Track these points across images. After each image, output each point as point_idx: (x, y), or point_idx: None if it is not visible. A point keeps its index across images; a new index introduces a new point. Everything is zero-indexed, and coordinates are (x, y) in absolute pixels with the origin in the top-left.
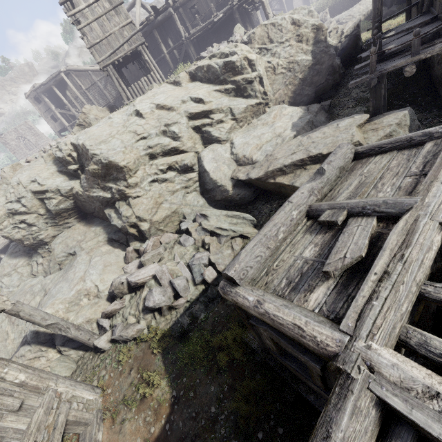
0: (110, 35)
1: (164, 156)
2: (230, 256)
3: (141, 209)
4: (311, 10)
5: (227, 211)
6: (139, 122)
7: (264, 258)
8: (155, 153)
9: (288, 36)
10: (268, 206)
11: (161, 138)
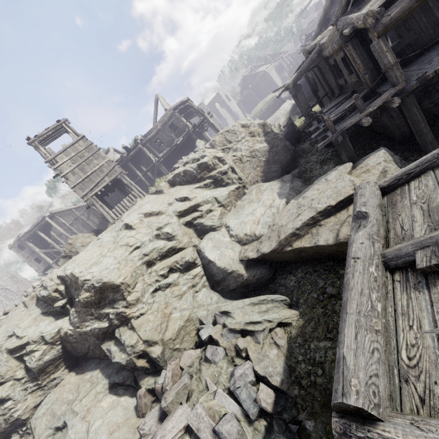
0: (91, 174)
1: (162, 259)
2: (279, 358)
3: (148, 329)
4: (248, 119)
5: (250, 299)
6: (129, 234)
7: (383, 351)
8: (152, 259)
9: (242, 135)
10: (292, 277)
11: (155, 242)
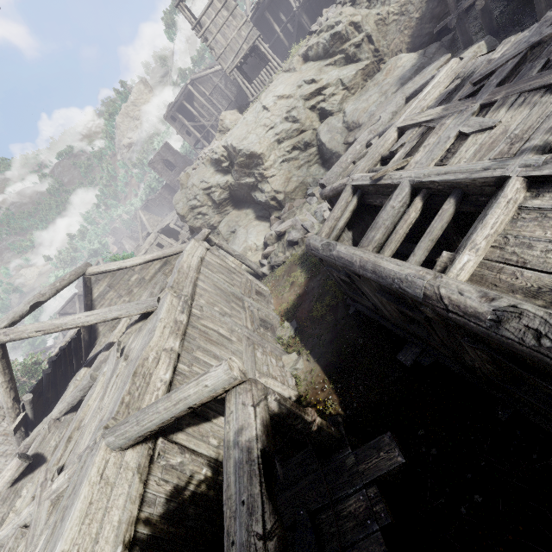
0: (231, 41)
1: (288, 139)
2: None
3: (276, 185)
4: None
5: None
6: (266, 116)
7: (339, 173)
8: (281, 138)
9: None
10: None
11: (284, 124)
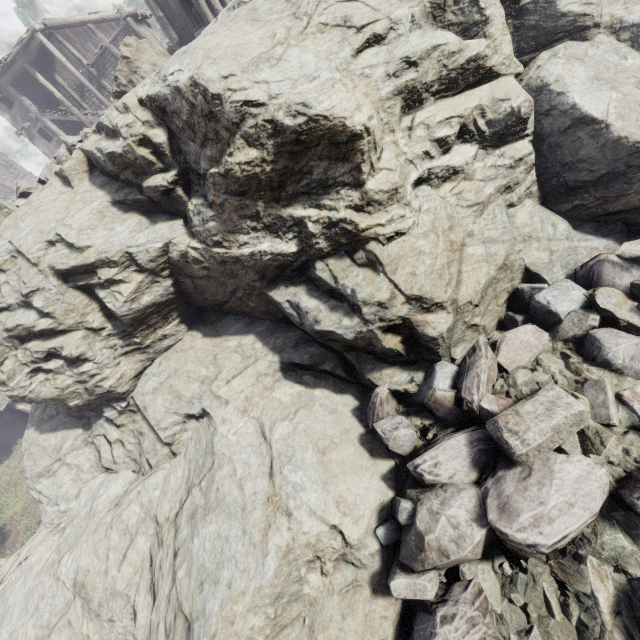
0: None
1: (440, 96)
2: None
3: (421, 273)
4: None
5: None
6: None
7: None
8: (420, 86)
9: None
10: None
11: (427, 33)
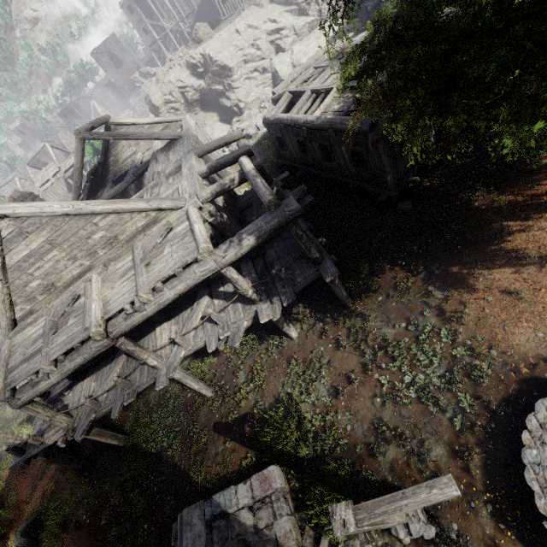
0: None
1: (252, 62)
2: None
3: (240, 95)
4: None
5: None
6: (238, 38)
7: (284, 88)
8: (247, 60)
9: None
10: None
11: (250, 49)
